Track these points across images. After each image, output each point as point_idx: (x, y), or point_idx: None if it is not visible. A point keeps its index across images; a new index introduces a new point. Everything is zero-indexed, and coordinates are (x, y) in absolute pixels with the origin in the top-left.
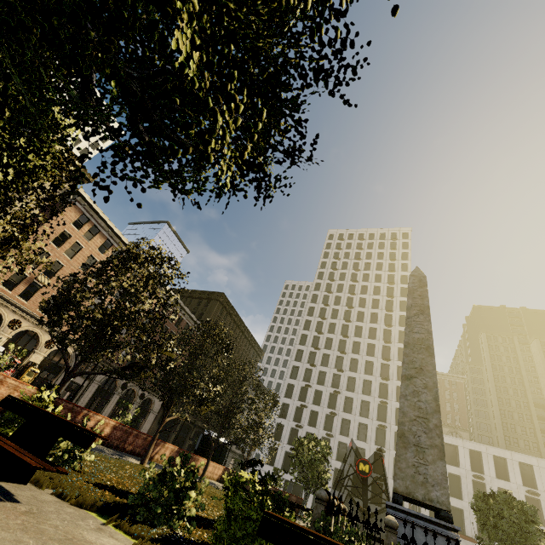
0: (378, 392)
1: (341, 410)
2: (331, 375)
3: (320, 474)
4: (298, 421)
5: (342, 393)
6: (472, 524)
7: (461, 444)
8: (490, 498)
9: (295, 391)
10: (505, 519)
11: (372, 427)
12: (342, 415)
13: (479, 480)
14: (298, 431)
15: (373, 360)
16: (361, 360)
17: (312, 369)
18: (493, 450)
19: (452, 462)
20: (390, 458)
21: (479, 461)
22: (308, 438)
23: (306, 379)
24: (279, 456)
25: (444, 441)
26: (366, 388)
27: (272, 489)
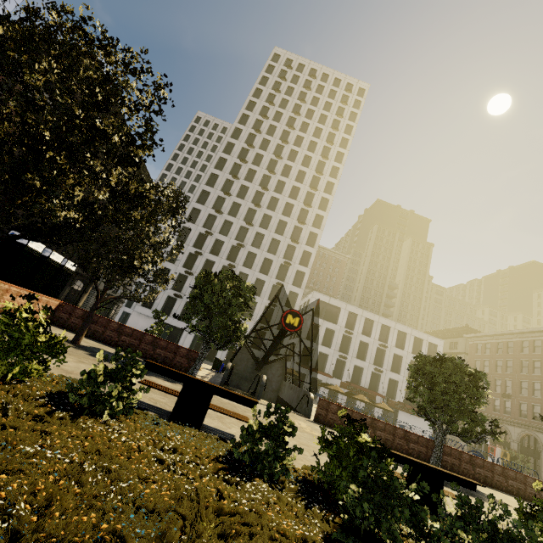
0: (284, 253)
1: (241, 264)
2: (238, 228)
3: (236, 325)
4: (189, 268)
5: (246, 248)
6: (332, 365)
7: (344, 307)
8: (439, 363)
9: (190, 236)
10: (454, 384)
11: (269, 284)
12: (241, 269)
13: (348, 335)
14: (187, 278)
15: (287, 221)
16: (275, 218)
17: (217, 216)
18: (367, 314)
19: (332, 320)
20: (279, 312)
21: (353, 321)
22: (224, 275)
23: (207, 226)
24: (160, 300)
25: (332, 303)
26: (273, 247)
27: (149, 338)
